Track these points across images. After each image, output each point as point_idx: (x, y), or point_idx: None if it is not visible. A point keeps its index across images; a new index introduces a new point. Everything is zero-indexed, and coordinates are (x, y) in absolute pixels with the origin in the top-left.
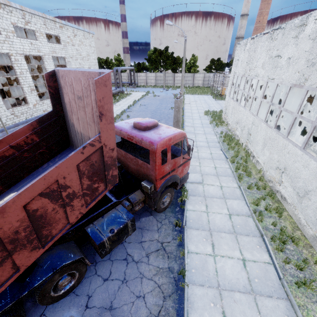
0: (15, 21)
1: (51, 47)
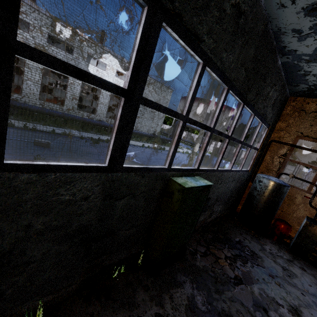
0: (92, 52)
1: (117, 80)
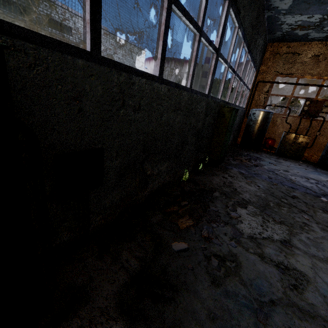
0: (52, 14)
1: None
